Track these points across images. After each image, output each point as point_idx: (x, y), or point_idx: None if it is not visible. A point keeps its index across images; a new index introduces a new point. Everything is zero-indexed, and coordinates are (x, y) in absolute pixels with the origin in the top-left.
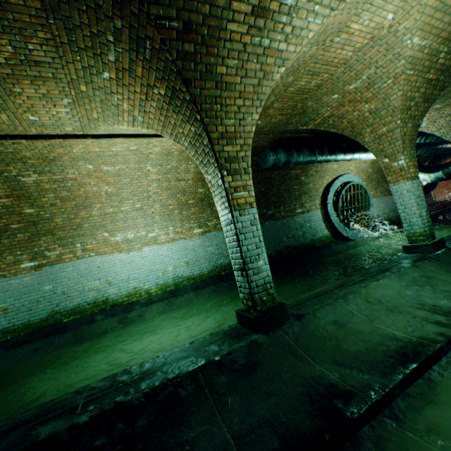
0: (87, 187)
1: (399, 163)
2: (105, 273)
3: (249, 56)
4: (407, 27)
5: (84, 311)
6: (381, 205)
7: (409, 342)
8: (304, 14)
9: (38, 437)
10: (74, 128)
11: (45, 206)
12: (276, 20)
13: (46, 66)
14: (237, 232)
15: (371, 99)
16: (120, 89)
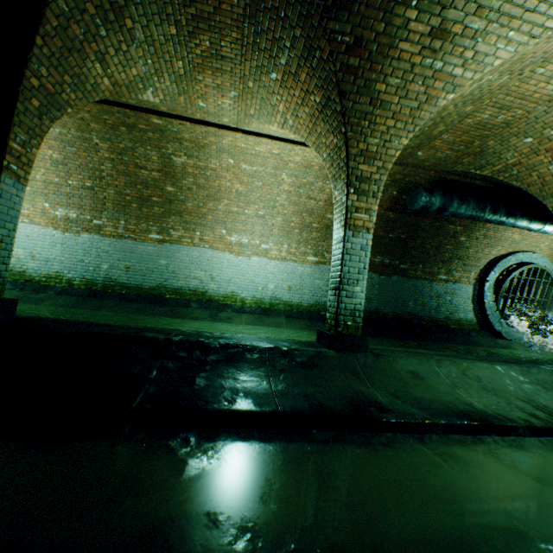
0: (222, 180)
1: None
2: (211, 267)
3: (415, 77)
4: None
5: (184, 295)
6: None
7: (483, 412)
8: (493, 39)
9: (145, 335)
10: (230, 120)
11: (183, 189)
12: (456, 43)
13: (228, 61)
14: (344, 251)
15: None
16: (281, 91)
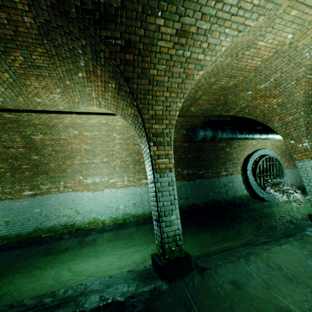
0: (73, 144)
1: (304, 145)
2: (76, 204)
3: (175, 63)
4: (305, 44)
5: (57, 231)
6: (293, 175)
7: None
8: (217, 35)
9: None
10: (64, 107)
11: (45, 155)
12: (195, 38)
13: (44, 69)
14: (156, 190)
15: (278, 95)
16: (89, 84)
